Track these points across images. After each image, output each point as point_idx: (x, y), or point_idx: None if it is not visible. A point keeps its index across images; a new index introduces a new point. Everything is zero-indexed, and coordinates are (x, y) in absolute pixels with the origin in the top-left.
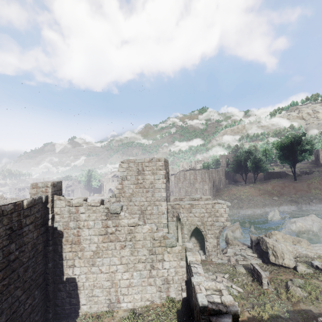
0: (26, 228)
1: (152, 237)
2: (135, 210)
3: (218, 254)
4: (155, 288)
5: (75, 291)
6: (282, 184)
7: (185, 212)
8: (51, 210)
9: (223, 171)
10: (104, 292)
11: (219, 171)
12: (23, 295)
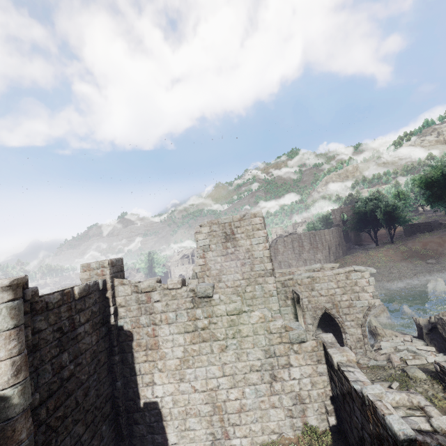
0: (81, 329)
1: (267, 330)
2: (228, 294)
3: (367, 352)
4: (282, 411)
5: (159, 423)
6: (438, 239)
7: (304, 290)
8: (112, 300)
9: (339, 232)
10: (203, 422)
11: (334, 232)
12: (86, 432)
